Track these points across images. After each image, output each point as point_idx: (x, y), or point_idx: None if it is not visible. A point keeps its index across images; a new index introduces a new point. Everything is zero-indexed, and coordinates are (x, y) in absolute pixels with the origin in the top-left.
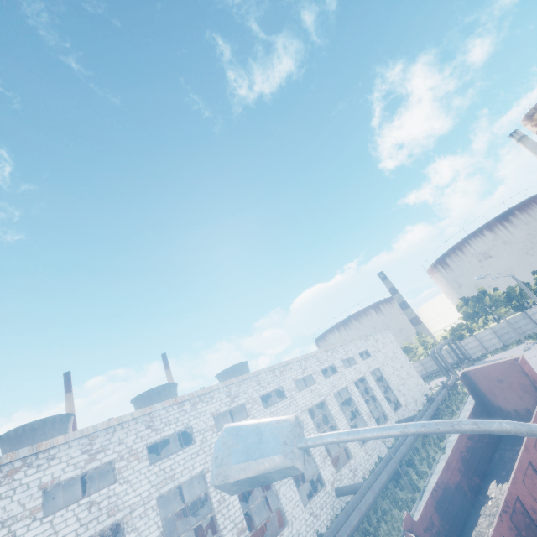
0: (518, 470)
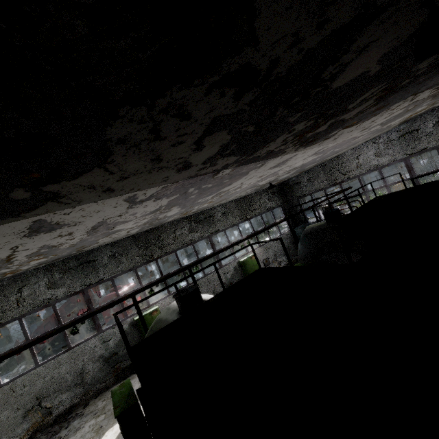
0: (44, 323)
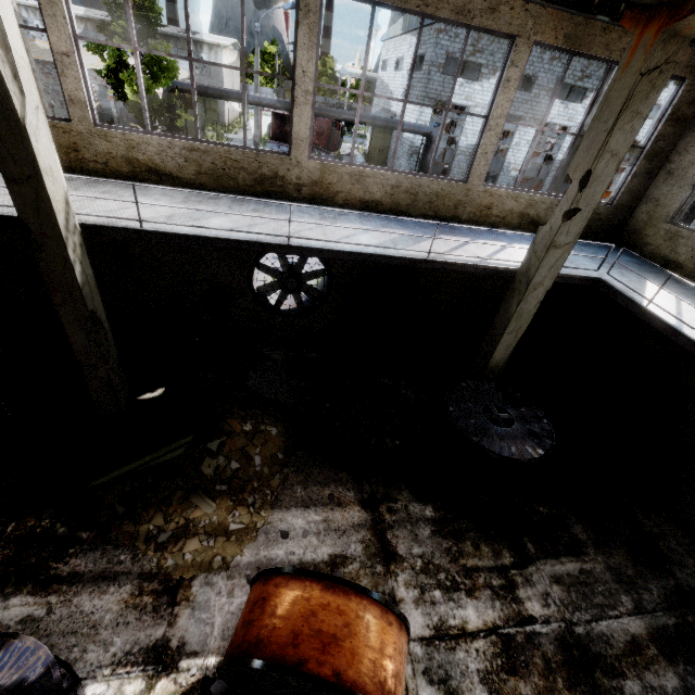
0: None
